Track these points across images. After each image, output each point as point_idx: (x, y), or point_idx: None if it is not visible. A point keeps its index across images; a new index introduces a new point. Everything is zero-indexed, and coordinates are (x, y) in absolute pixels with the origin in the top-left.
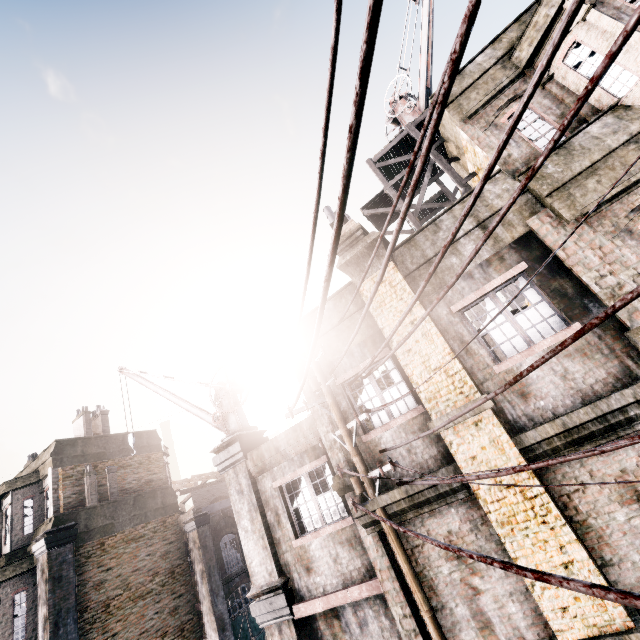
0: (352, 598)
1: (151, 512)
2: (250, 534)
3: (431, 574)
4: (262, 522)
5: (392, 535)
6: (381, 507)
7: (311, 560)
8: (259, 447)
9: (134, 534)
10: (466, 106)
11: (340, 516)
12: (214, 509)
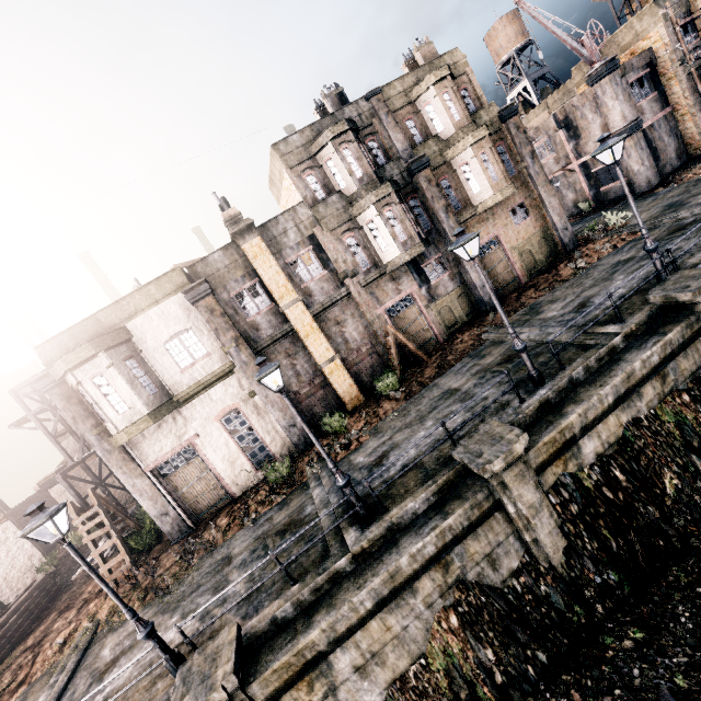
0: (660, 117)
1: None
2: (623, 102)
3: (697, 89)
4: (628, 96)
5: (696, 74)
6: (694, 67)
7: (643, 110)
8: (623, 64)
9: None
10: None
11: (648, 95)
12: None
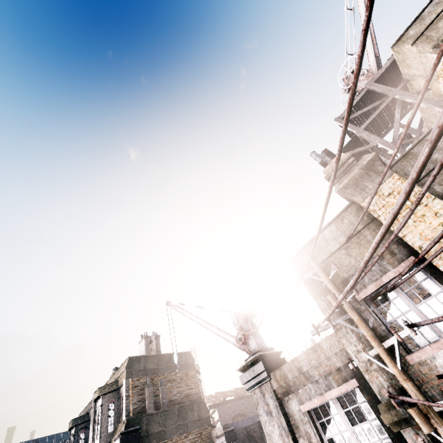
0: None
1: (190, 423)
2: None
3: None
4: None
5: None
6: None
7: None
8: (281, 367)
9: (179, 442)
10: (435, 34)
11: None
12: (238, 426)
